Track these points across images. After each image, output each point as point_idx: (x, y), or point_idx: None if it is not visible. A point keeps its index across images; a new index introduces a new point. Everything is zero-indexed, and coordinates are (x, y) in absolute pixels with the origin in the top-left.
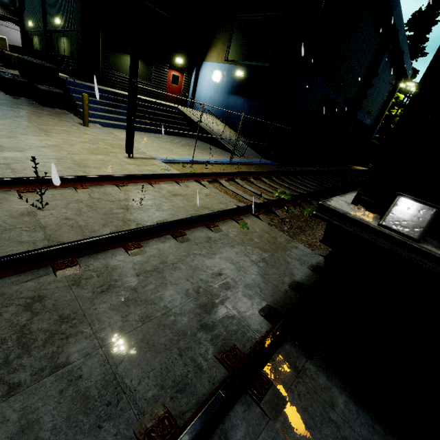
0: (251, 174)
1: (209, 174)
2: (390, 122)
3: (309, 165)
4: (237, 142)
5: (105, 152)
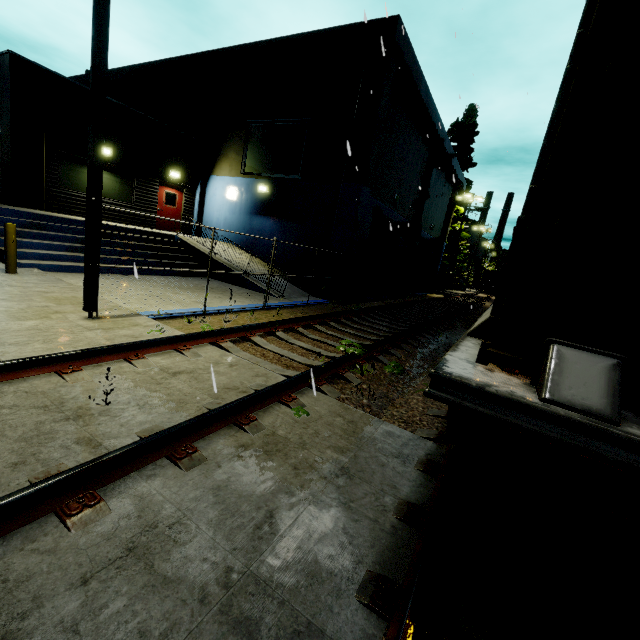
0: (298, 321)
1: (233, 329)
2: (457, 238)
3: (373, 299)
4: (271, 278)
5: (43, 314)
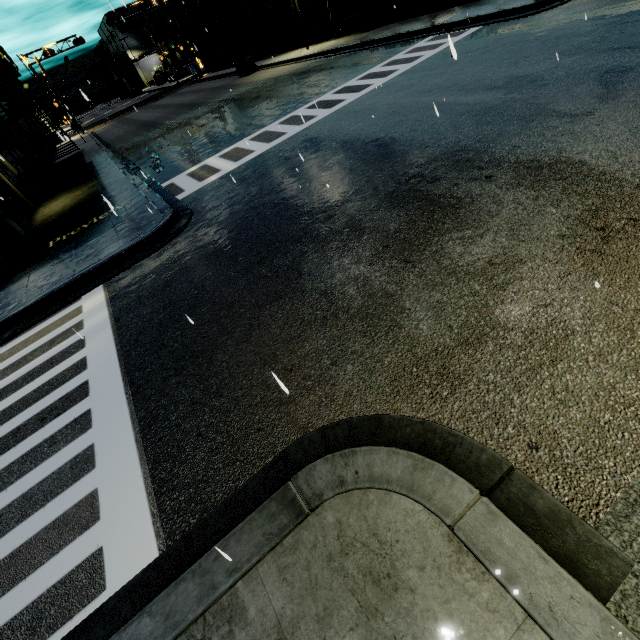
0: None
1: None
2: None
3: None
4: None
5: None
